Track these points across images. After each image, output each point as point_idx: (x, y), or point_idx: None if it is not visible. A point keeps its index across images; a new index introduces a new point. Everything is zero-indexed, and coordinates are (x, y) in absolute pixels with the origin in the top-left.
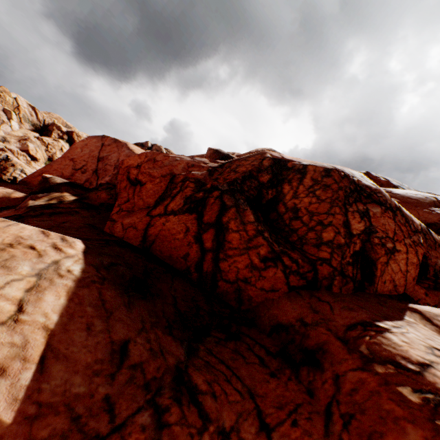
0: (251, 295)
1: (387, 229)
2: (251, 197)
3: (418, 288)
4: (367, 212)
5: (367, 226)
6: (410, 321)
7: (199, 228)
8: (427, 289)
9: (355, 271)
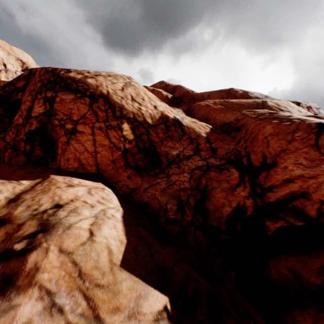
0: None
1: (74, 113)
2: None
3: (122, 171)
4: (54, 98)
5: (48, 110)
6: (20, 183)
7: None
8: (150, 175)
9: (31, 147)
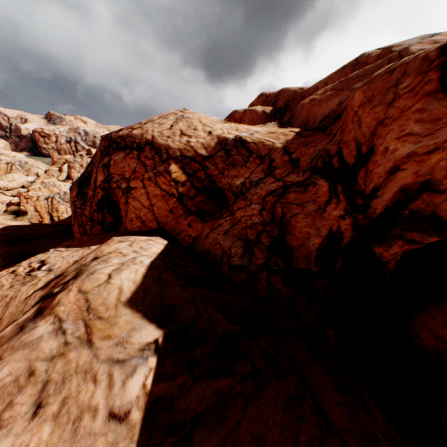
0: None
1: (126, 171)
2: (83, 179)
3: (182, 220)
4: (109, 162)
5: (107, 175)
6: (90, 248)
7: None
8: (215, 219)
9: (102, 216)
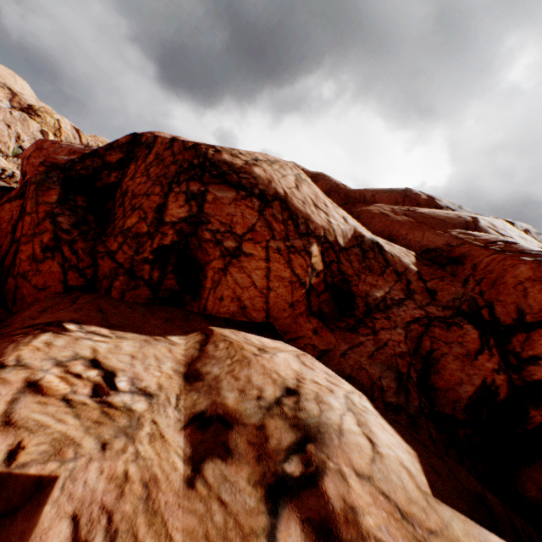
0: (26, 294)
1: (236, 222)
2: (76, 177)
3: (304, 321)
4: (204, 194)
5: (194, 213)
6: (170, 340)
7: (20, 216)
8: (340, 329)
9: (160, 274)
